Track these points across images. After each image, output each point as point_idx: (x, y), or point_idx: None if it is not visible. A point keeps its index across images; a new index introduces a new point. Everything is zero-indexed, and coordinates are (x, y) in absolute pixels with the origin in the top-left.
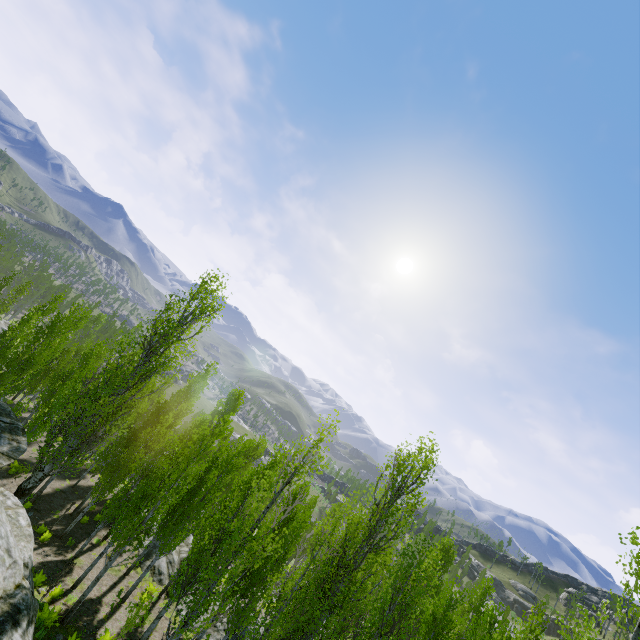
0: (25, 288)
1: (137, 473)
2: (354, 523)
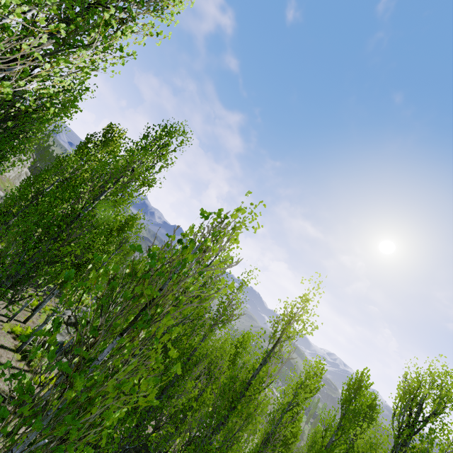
0: None
1: None
2: None
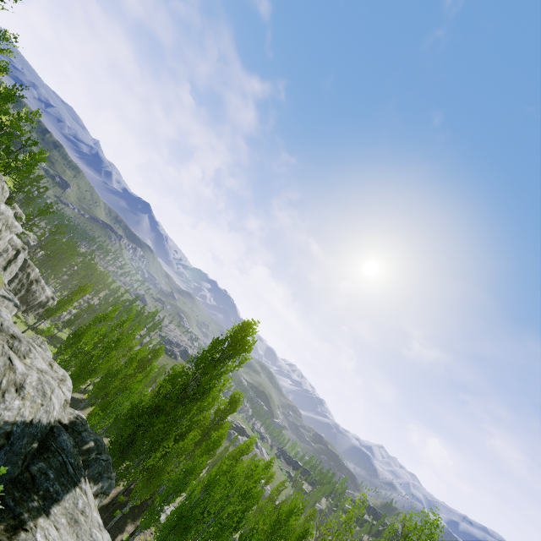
0: (88, 288)
1: (172, 488)
2: None
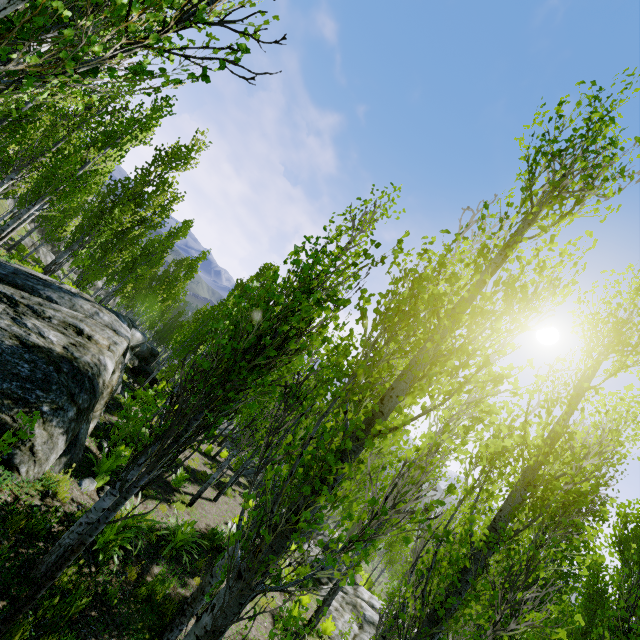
0: None
1: None
2: None
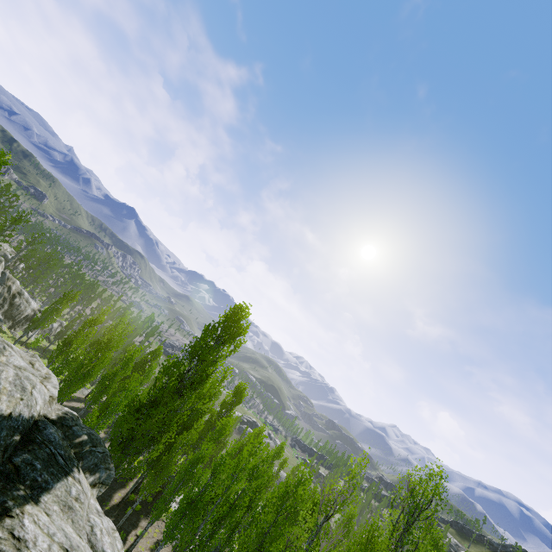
0: (75, 296)
1: (179, 477)
2: (351, 515)
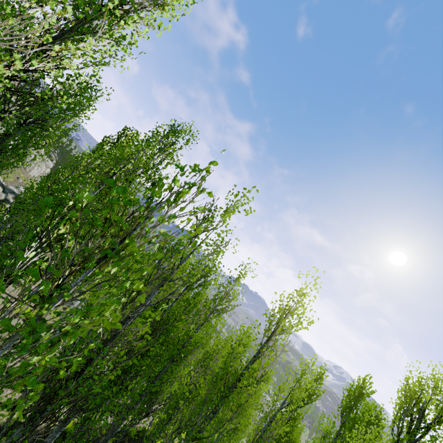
0: None
1: None
2: None
